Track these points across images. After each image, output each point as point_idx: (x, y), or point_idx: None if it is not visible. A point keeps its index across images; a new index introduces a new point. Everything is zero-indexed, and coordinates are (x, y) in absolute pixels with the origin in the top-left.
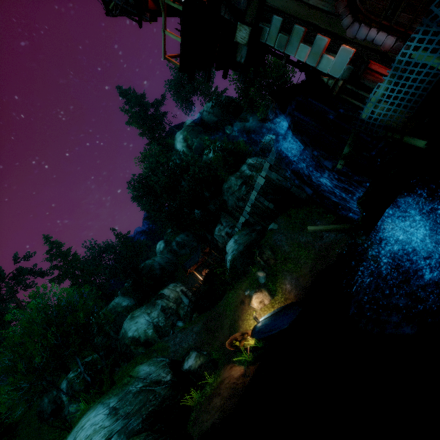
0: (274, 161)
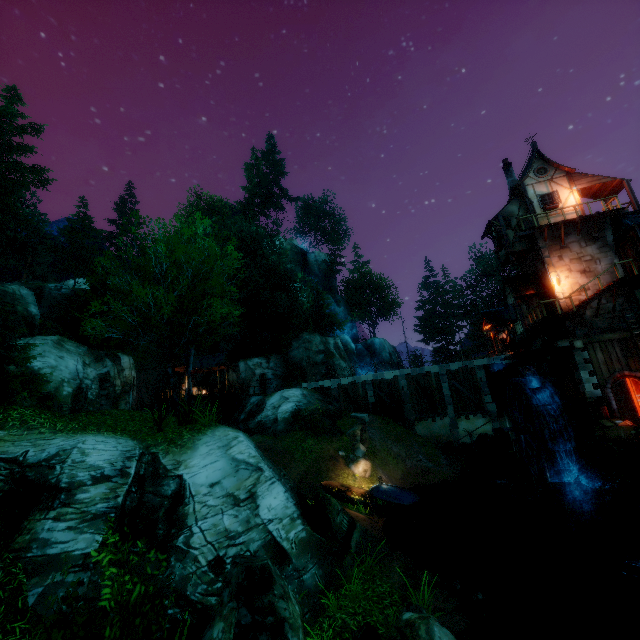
0: (414, 374)
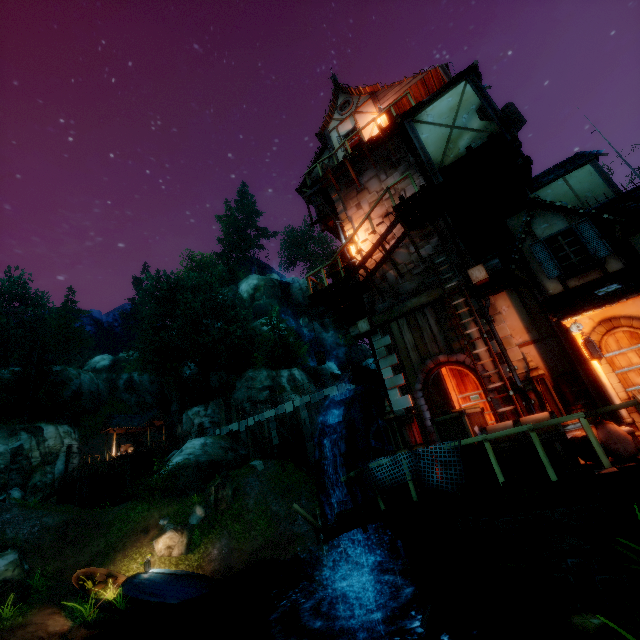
0: (316, 402)
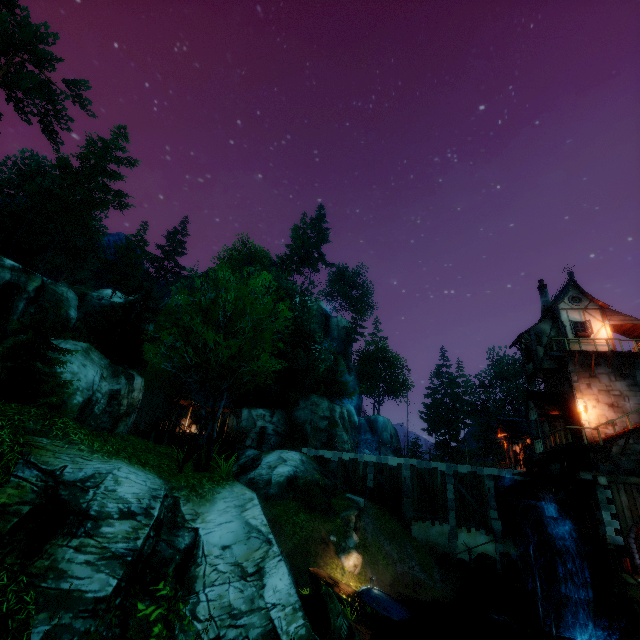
0: (420, 467)
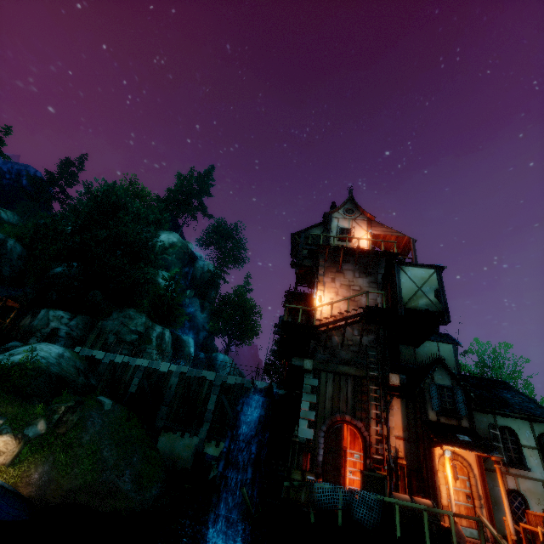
0: (190, 376)
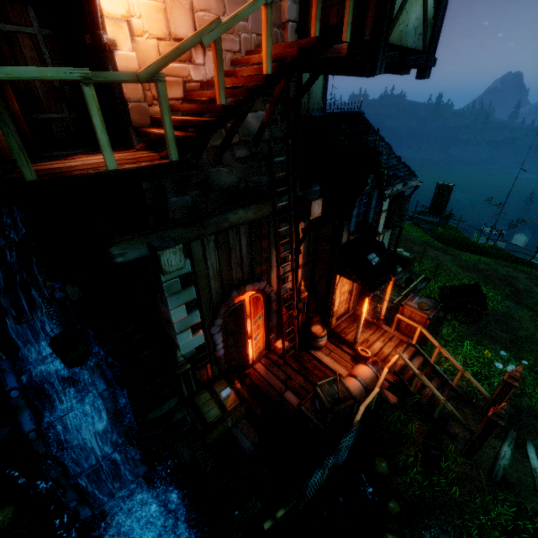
0: None
